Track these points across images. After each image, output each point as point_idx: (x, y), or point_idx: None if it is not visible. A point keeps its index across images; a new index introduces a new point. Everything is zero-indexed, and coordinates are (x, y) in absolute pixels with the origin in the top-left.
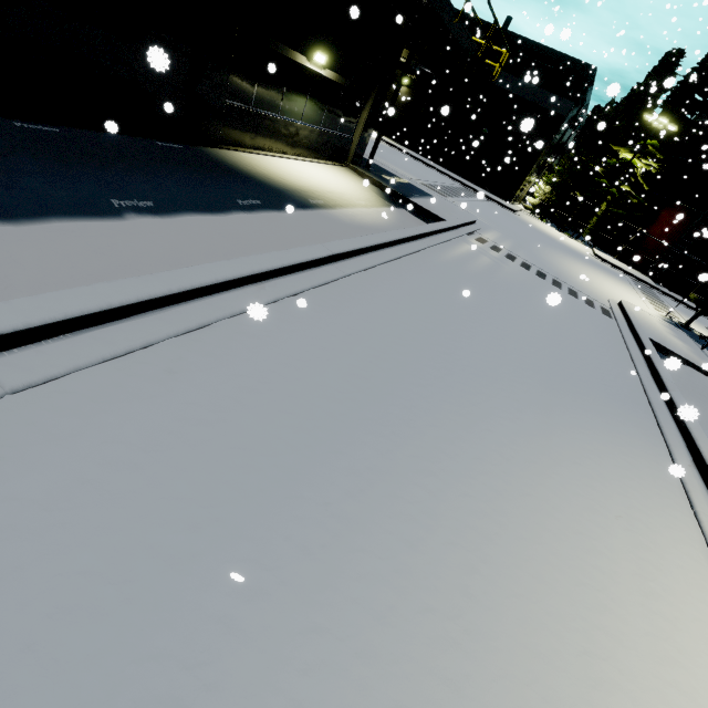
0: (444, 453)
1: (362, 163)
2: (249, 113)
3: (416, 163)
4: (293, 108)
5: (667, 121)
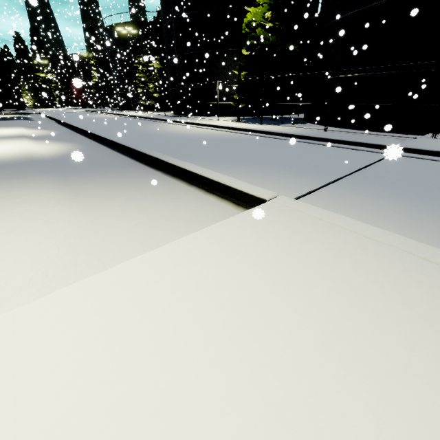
0: None
1: None
2: None
3: None
4: None
5: (43, 61)
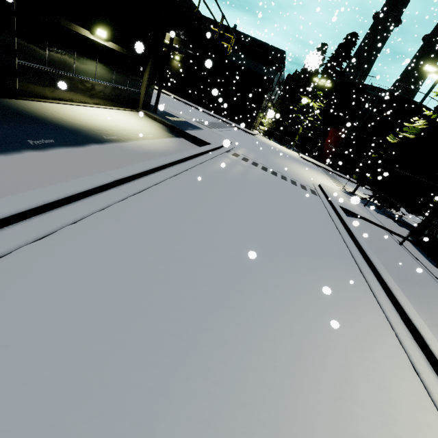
0: (217, 360)
1: (151, 109)
2: (44, 71)
3: (191, 108)
4: (86, 70)
5: (325, 81)
